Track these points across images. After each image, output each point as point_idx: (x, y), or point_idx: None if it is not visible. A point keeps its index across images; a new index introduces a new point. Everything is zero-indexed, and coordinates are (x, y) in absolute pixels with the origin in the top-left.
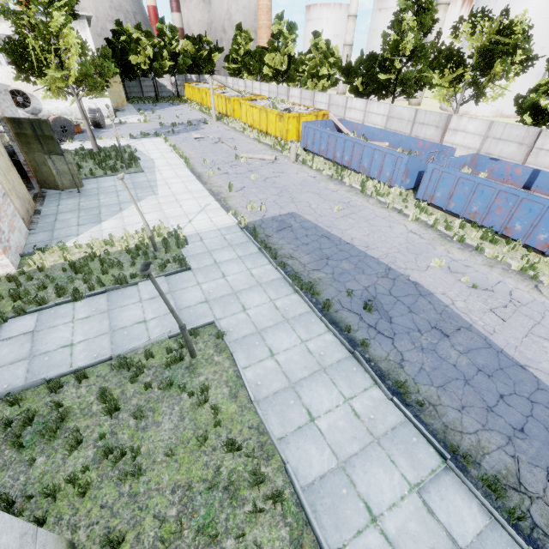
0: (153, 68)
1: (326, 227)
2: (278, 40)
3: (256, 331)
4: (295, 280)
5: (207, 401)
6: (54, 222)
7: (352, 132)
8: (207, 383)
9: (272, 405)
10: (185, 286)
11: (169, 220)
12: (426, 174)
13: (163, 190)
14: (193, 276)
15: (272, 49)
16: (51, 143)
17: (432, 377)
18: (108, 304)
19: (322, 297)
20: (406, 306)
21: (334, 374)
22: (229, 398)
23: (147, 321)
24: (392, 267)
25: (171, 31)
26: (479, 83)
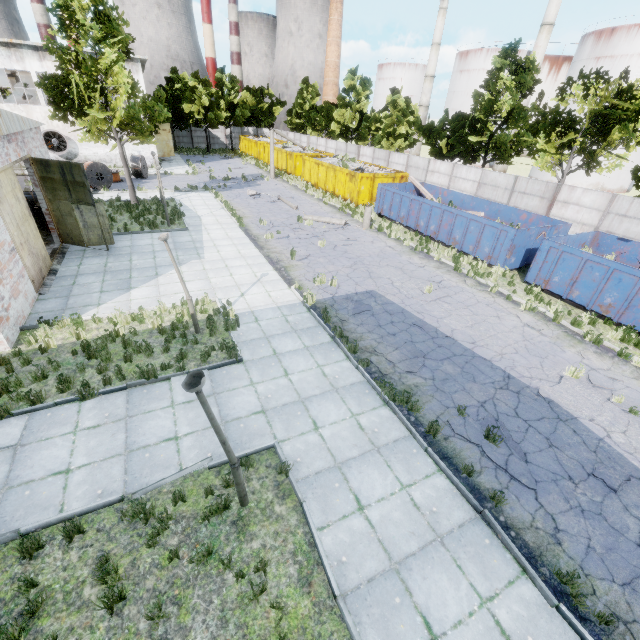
0: (207, 118)
1: (416, 313)
2: (349, 96)
3: (335, 464)
4: (385, 388)
5: (264, 591)
6: (71, 286)
7: (437, 198)
8: (263, 553)
9: (366, 604)
10: (234, 385)
11: (216, 292)
12: (540, 253)
13: (210, 253)
14: (245, 372)
15: (342, 104)
16: (82, 191)
17: (610, 566)
18: (127, 408)
19: (422, 414)
20: (543, 436)
21: (458, 549)
22: (298, 586)
23: (180, 438)
24: (512, 374)
25: (230, 81)
26: (592, 151)
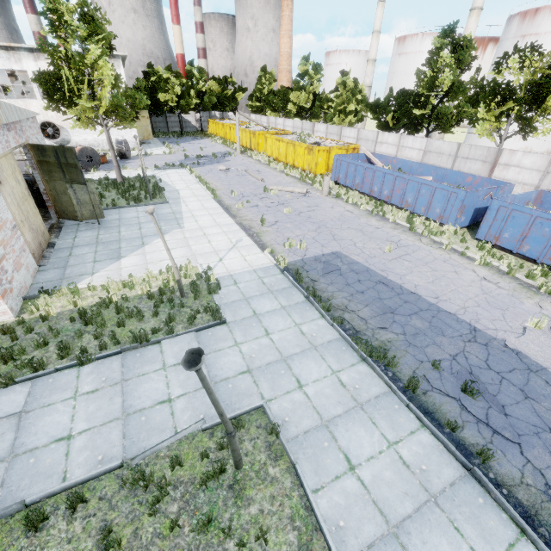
0: (179, 105)
1: (380, 271)
2: (303, 80)
3: (322, 423)
4: (361, 344)
5: None
6: (68, 257)
7: (387, 166)
8: (262, 519)
9: None
10: (220, 346)
11: (197, 258)
12: (490, 212)
13: (189, 222)
14: (229, 333)
15: (297, 87)
16: (74, 172)
17: None
18: (122, 372)
19: (399, 369)
20: (517, 388)
21: (453, 510)
22: None
23: (173, 400)
24: (477, 326)
25: (199, 72)
26: (528, 117)
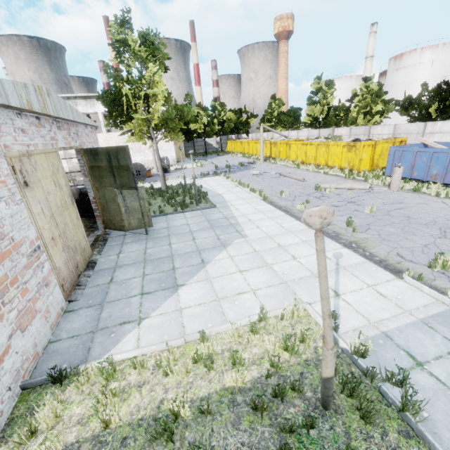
0: (205, 131)
1: None
2: (316, 95)
3: None
4: None
5: None
6: (108, 285)
7: None
8: None
9: None
10: None
11: (293, 290)
12: None
13: (250, 229)
14: None
15: (311, 103)
16: (126, 175)
17: None
18: None
19: None
20: None
21: None
22: None
23: None
24: None
25: (220, 106)
26: None
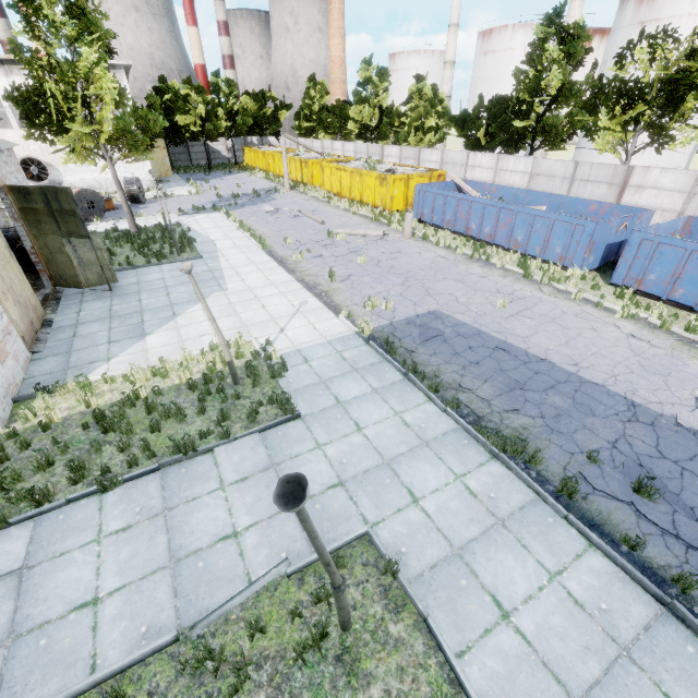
0: (205, 129)
1: (495, 333)
2: (366, 90)
3: (453, 551)
4: (490, 436)
5: None
6: (72, 339)
7: (484, 196)
8: None
9: None
10: (297, 450)
11: (249, 330)
12: (629, 248)
13: (233, 282)
14: (306, 430)
15: (358, 100)
16: (73, 221)
17: None
18: (163, 497)
19: (544, 466)
20: None
21: (656, 667)
22: None
23: (240, 533)
24: (636, 400)
25: (227, 86)
26: (663, 124)
